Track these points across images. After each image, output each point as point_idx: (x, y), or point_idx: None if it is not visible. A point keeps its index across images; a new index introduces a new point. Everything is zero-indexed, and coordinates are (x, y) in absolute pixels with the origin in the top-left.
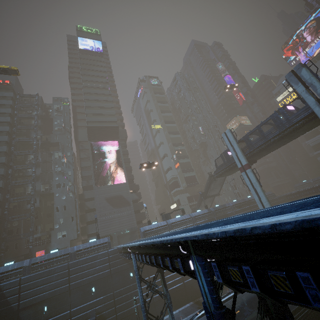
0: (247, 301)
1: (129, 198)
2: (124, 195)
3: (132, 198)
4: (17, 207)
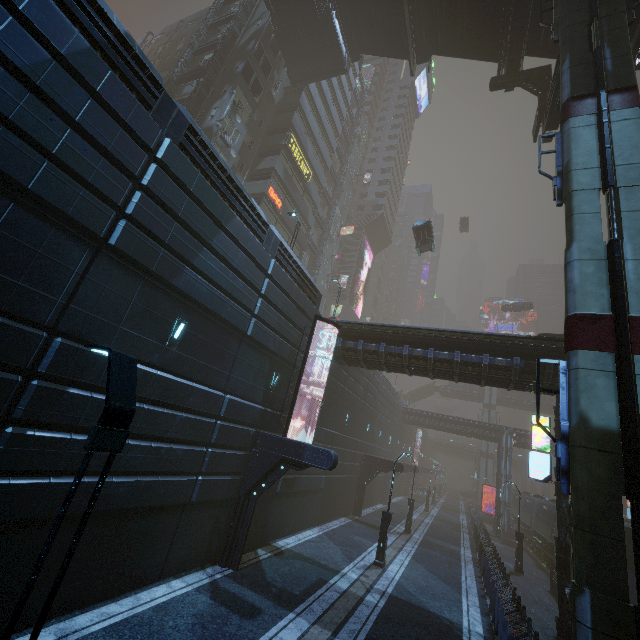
0: (513, 502)
1: None
2: None
3: None
4: None
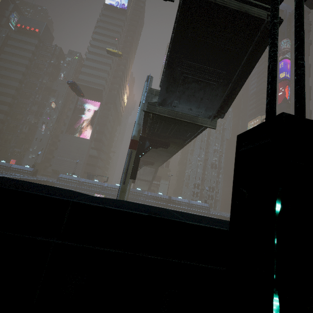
0: None
1: (85, 152)
2: (82, 148)
3: (92, 154)
4: (15, 127)
